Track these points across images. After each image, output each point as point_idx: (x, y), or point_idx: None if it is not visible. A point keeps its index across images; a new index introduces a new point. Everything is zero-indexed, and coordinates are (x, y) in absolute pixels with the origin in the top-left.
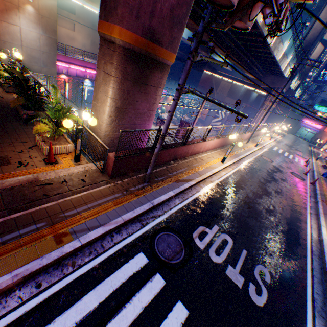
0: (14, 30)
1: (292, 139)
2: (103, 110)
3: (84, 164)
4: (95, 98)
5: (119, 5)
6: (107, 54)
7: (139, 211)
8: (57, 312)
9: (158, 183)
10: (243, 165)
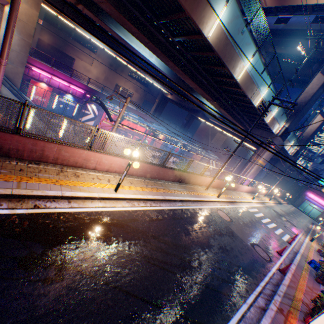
0: None
1: (291, 210)
2: None
3: None
4: None
5: None
6: None
7: None
8: None
9: None
10: (165, 209)
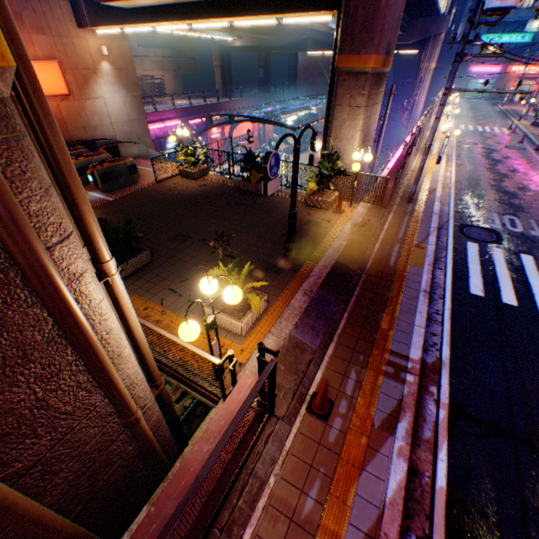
0: (99, 106)
1: (466, 105)
2: (352, 147)
3: (356, 206)
4: (335, 139)
5: (375, 36)
6: (353, 87)
7: (435, 221)
8: (465, 274)
9: (417, 201)
10: (455, 160)
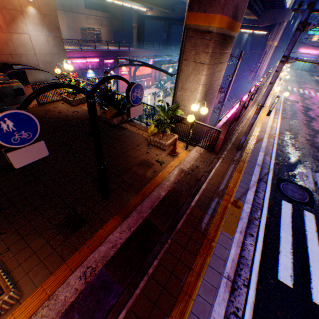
0: (25, 39)
1: (293, 73)
2: (194, 98)
3: (191, 149)
4: (181, 89)
5: None
6: (199, 44)
7: (256, 173)
8: (276, 246)
9: (246, 148)
10: (281, 113)
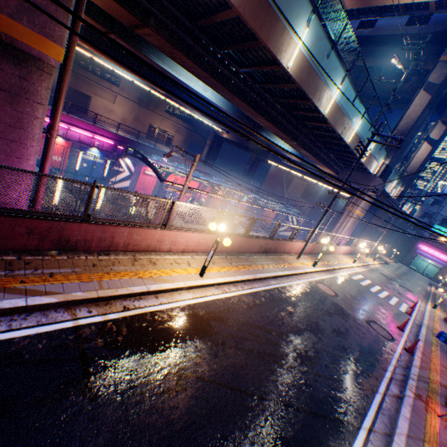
0: None
1: (401, 270)
2: None
3: None
4: None
5: None
6: None
7: None
8: None
9: None
10: (259, 290)
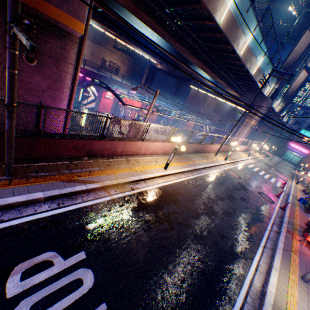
0: None
1: (276, 160)
2: None
3: None
4: None
5: None
6: None
7: None
8: None
9: (29, 179)
10: (197, 176)
